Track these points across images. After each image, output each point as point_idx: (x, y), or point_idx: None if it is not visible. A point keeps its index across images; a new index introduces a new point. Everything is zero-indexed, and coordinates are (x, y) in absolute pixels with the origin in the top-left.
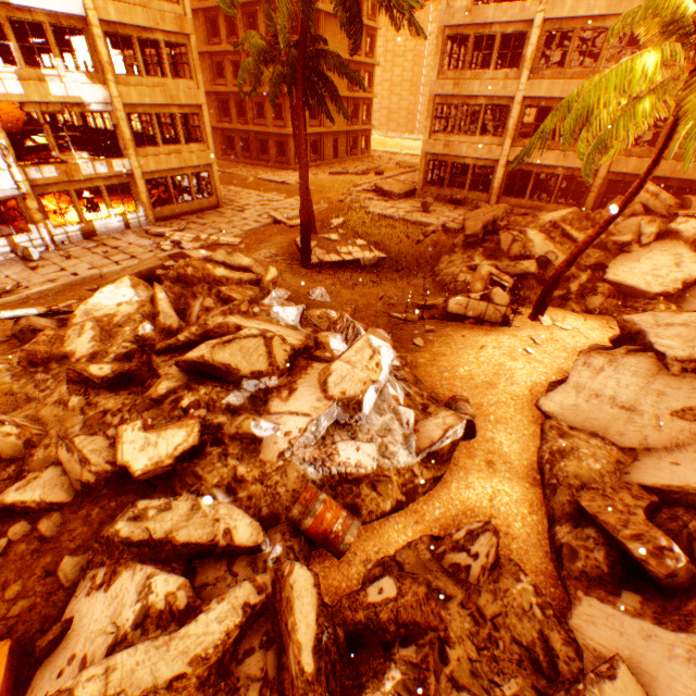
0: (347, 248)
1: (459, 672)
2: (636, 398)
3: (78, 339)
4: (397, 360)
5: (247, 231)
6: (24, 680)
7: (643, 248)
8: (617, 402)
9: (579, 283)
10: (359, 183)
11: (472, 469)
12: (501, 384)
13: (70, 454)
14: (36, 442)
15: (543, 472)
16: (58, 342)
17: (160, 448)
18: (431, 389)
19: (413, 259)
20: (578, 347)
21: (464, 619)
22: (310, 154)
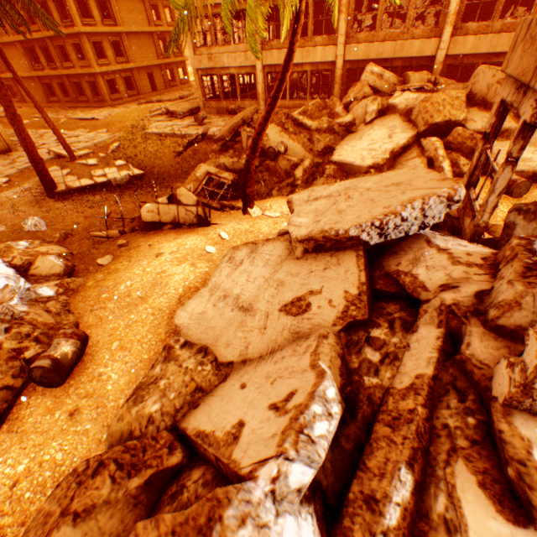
0: (103, 170)
1: None
2: (258, 294)
3: None
4: (53, 289)
5: (23, 169)
6: None
7: (367, 126)
8: (239, 303)
9: (303, 168)
10: (156, 108)
11: (35, 432)
12: (153, 297)
13: None
14: None
15: None
16: None
17: None
18: (72, 319)
19: (175, 171)
20: (272, 235)
21: None
22: (126, 90)
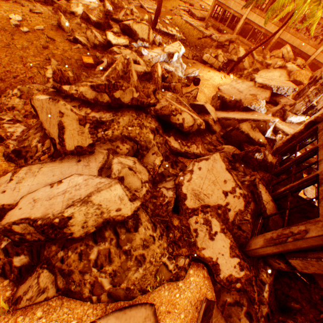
0: (171, 29)
1: (183, 101)
2: (243, 90)
3: (77, 8)
4: None
5: None
6: (95, 67)
7: (273, 69)
8: (238, 90)
9: (247, 71)
10: (181, 5)
11: None
12: (210, 81)
13: (91, 34)
14: (74, 31)
15: (212, 98)
16: (68, 7)
17: (119, 41)
18: None
19: (195, 45)
20: None
21: (186, 99)
22: None
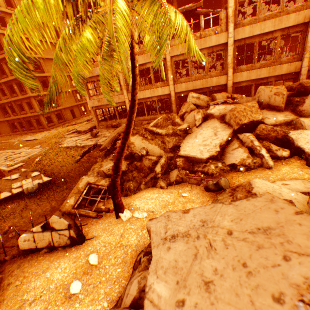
0: (21, 182)
1: None
2: None
3: None
4: None
5: None
6: None
7: (198, 128)
8: None
9: (160, 165)
10: (71, 129)
11: None
12: None
13: None
14: None
15: None
16: None
17: None
18: None
19: (75, 172)
20: (140, 246)
21: None
22: (57, 120)
